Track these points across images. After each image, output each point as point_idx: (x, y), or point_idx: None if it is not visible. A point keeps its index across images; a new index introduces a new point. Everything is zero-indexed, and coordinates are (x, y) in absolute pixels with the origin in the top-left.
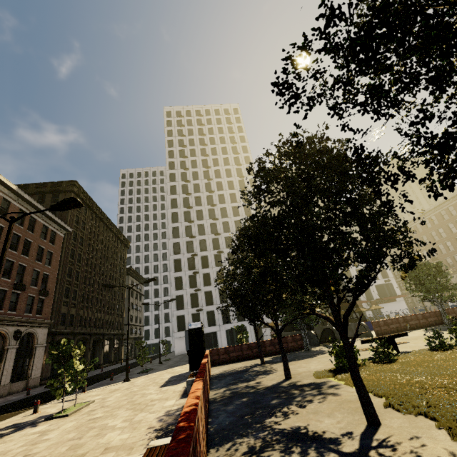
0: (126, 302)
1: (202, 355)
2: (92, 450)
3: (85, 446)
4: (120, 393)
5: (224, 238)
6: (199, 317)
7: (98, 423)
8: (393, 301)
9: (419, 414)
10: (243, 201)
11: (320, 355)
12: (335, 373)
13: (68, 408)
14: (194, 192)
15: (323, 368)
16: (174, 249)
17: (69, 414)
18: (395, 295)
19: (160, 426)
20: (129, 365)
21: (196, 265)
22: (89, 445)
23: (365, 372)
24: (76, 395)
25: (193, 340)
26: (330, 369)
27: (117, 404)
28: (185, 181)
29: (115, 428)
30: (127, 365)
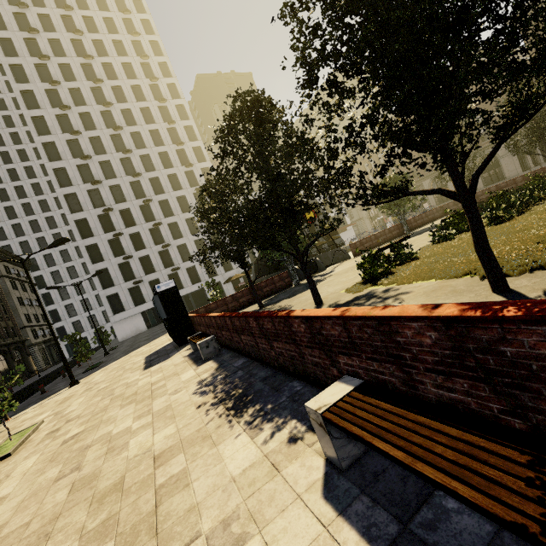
0: (7, 299)
1: (186, 318)
2: (128, 471)
3: (105, 473)
4: (82, 398)
5: (149, 180)
6: (140, 291)
7: (91, 439)
8: (344, 231)
9: (530, 271)
10: (164, 122)
11: (322, 282)
12: (371, 282)
13: (0, 447)
14: (75, 105)
15: (345, 286)
16: (69, 205)
17: (11, 452)
18: (346, 225)
19: (215, 398)
20: (54, 372)
21: (114, 224)
22: (112, 468)
23: (405, 271)
24: (5, 426)
25: (168, 304)
26: (363, 282)
27: (94, 409)
28: (49, 82)
29: (132, 431)
30: (67, 367)
